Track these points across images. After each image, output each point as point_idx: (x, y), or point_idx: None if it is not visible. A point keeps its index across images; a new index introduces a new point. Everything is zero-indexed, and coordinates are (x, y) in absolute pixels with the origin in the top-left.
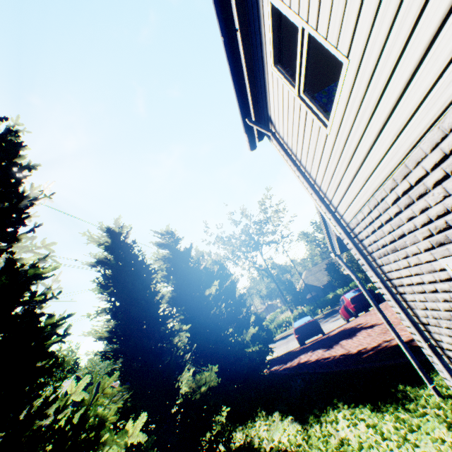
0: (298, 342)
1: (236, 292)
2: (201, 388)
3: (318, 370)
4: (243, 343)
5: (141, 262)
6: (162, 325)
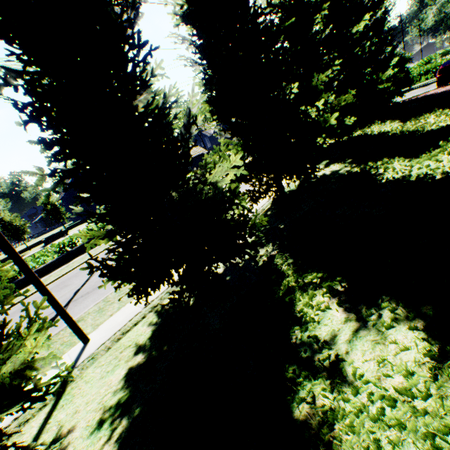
0: (436, 83)
1: (385, 28)
2: (341, 104)
3: (436, 97)
4: (377, 81)
5: (308, 4)
6: (320, 62)
